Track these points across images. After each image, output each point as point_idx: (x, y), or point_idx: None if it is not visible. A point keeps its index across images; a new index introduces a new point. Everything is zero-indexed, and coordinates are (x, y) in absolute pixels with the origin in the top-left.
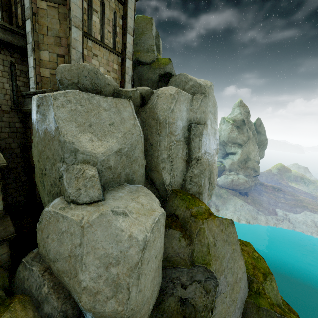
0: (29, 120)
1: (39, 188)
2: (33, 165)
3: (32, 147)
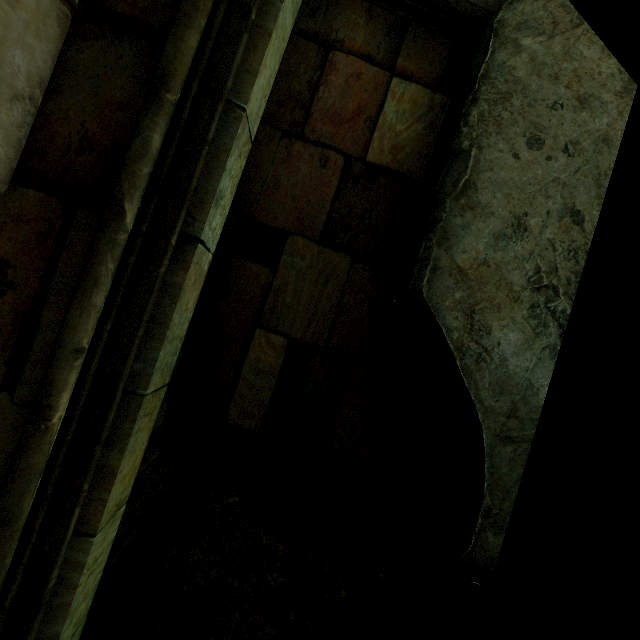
0: (339, 11)
1: (489, 337)
2: (278, 222)
3: (476, 141)
